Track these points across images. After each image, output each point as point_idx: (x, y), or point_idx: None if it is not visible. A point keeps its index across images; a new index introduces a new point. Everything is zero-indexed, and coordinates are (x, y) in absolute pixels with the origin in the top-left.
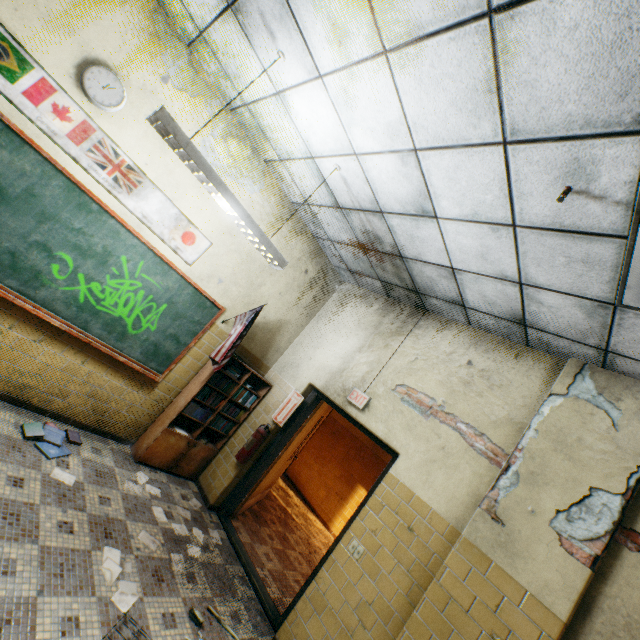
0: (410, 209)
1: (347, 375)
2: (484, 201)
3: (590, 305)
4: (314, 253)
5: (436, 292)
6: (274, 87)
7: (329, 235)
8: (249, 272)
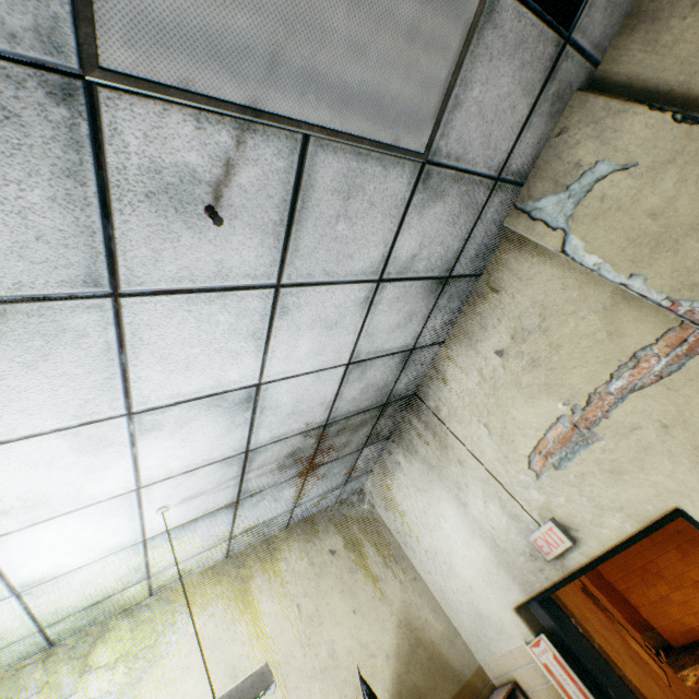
0: (242, 417)
1: (504, 540)
2: (230, 324)
3: (422, 194)
4: (309, 532)
5: (386, 382)
6: (3, 599)
7: (284, 511)
8: (304, 672)
